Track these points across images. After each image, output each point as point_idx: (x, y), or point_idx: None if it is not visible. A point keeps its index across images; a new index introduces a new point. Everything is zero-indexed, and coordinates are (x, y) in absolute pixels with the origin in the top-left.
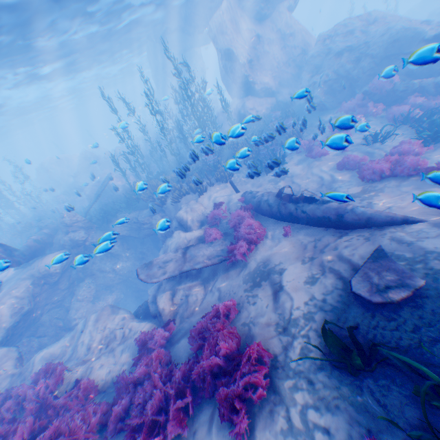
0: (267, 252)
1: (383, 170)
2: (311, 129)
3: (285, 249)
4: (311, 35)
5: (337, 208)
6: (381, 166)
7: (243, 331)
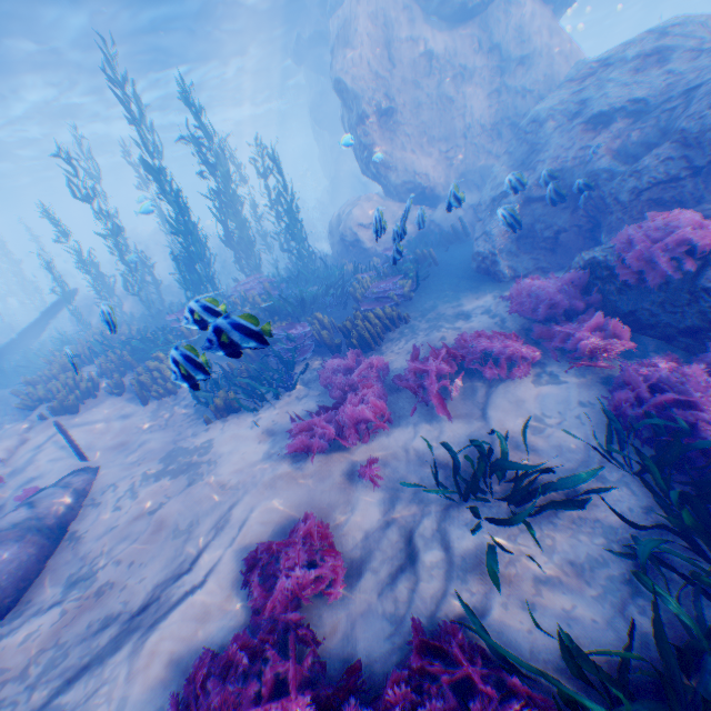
0: None
1: None
2: (417, 325)
3: None
4: None
5: None
6: None
7: None
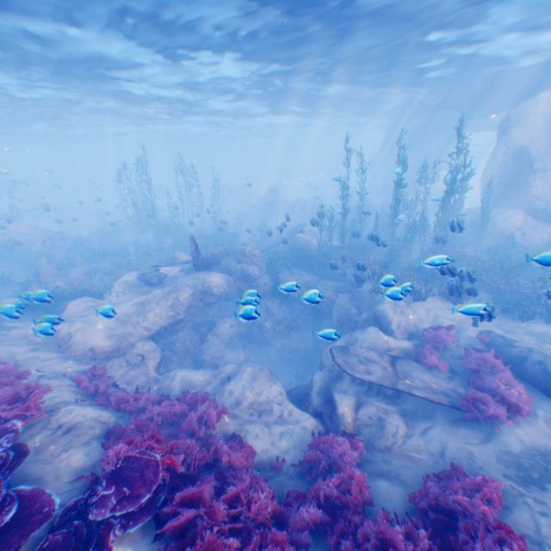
0: (546, 442)
1: None
2: None
3: None
4: None
5: None
6: None
7: (530, 548)
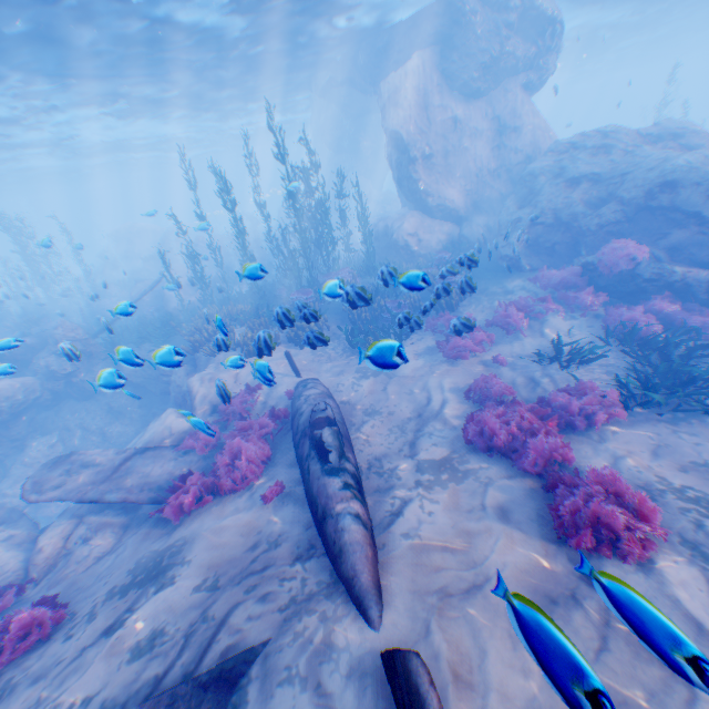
0: (212, 523)
1: (494, 436)
2: (480, 298)
3: (227, 535)
4: (552, 136)
5: (329, 496)
6: (495, 426)
7: None
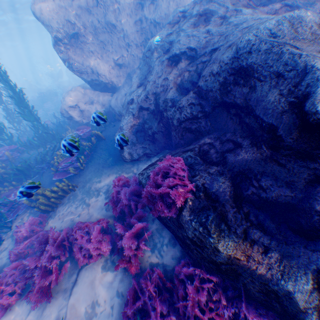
0: None
1: None
2: (77, 194)
3: None
4: None
5: None
6: None
7: None
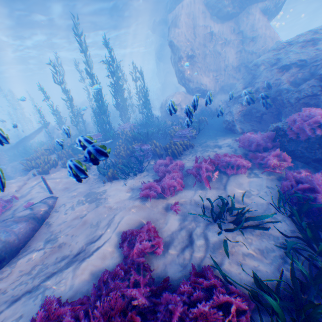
0: None
1: None
2: (197, 149)
3: None
4: None
5: None
6: None
7: None
